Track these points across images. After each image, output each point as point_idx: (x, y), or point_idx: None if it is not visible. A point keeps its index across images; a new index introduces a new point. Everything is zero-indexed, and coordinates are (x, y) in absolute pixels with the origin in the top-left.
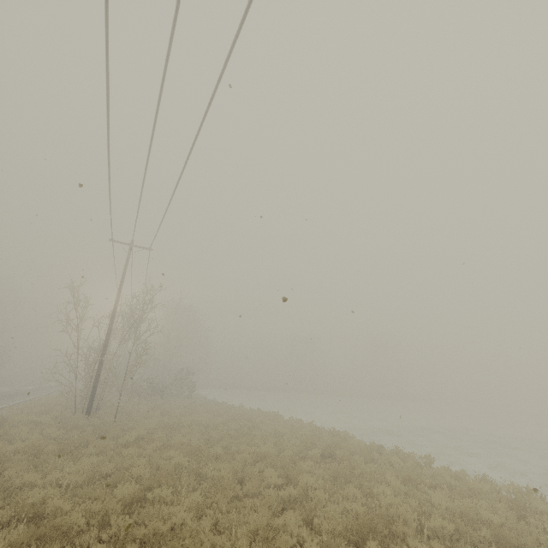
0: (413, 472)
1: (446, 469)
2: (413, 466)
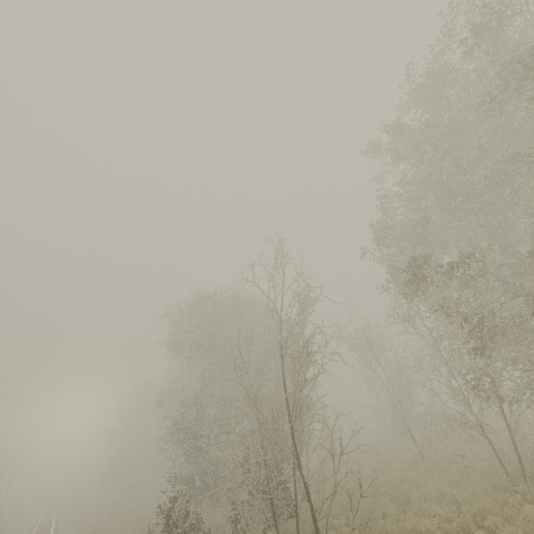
0: None
1: None
2: None
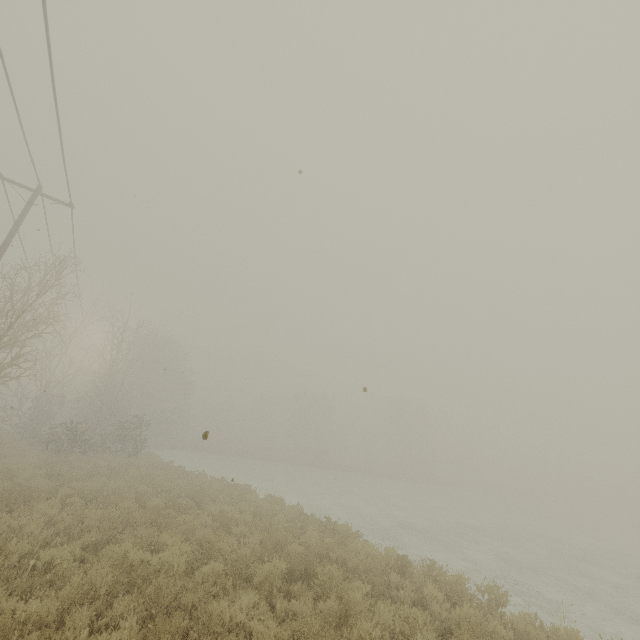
0: (473, 633)
1: (532, 620)
2: (477, 619)
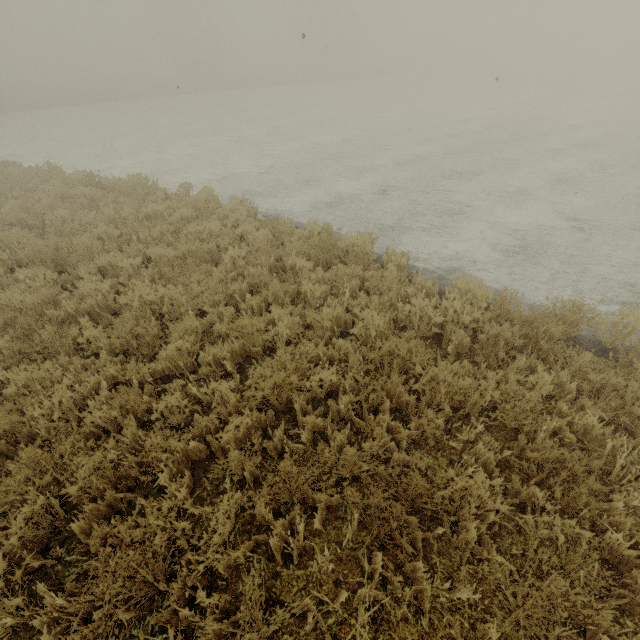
0: None
1: None
2: None
